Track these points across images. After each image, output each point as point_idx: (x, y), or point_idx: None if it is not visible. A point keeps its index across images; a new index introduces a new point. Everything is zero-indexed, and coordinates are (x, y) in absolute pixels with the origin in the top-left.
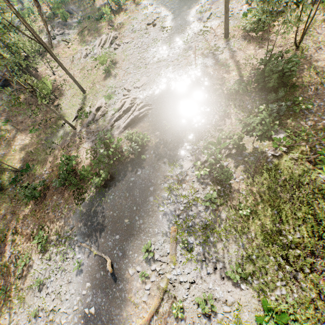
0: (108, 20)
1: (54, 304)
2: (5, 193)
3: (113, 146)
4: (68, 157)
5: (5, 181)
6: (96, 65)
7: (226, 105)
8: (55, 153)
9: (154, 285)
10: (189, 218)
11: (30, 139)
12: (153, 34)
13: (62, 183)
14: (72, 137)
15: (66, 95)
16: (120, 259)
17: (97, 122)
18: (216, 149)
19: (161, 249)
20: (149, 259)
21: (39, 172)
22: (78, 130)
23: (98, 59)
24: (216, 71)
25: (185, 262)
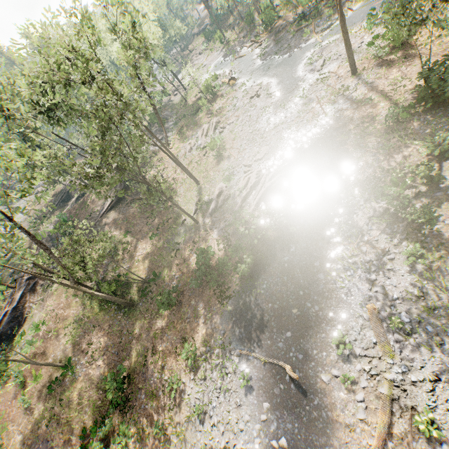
0: (205, 110)
1: (225, 439)
2: (136, 309)
3: (254, 222)
4: (202, 249)
5: (133, 295)
6: (205, 154)
7: (387, 140)
8: (181, 253)
9: (369, 393)
10: (390, 289)
11: (150, 246)
12: (259, 104)
13: (198, 283)
14: (197, 232)
15: (179, 193)
16: (301, 363)
17: (221, 209)
18: (395, 192)
19: (361, 339)
20: (346, 357)
21: (168, 278)
22: (202, 223)
23: (208, 146)
24: (356, 111)
25: (408, 351)
